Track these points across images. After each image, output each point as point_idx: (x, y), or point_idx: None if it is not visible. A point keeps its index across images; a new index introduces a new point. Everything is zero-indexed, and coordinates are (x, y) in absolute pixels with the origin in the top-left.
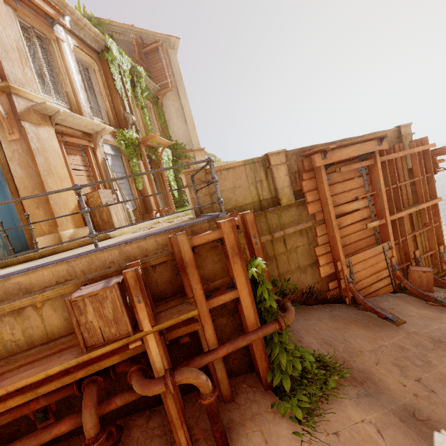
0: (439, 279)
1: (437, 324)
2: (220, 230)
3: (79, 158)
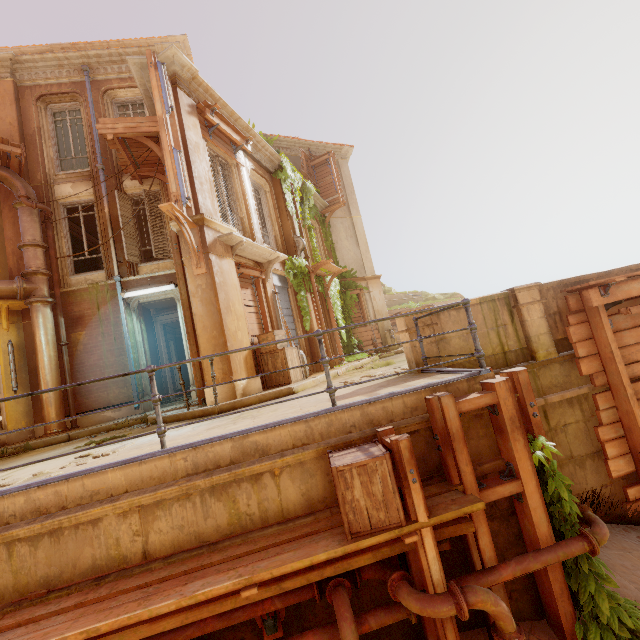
0: None
1: None
2: (493, 393)
3: (250, 292)
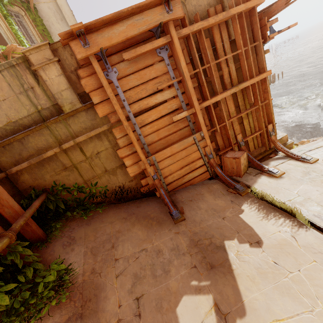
0: (256, 160)
1: (214, 218)
2: None
3: None
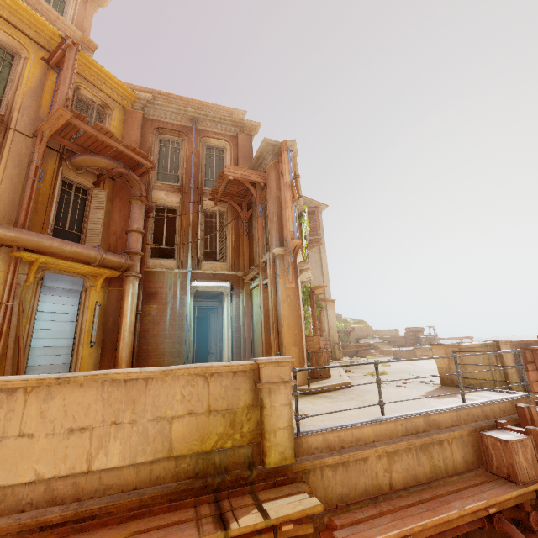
0: None
1: None
2: None
3: None
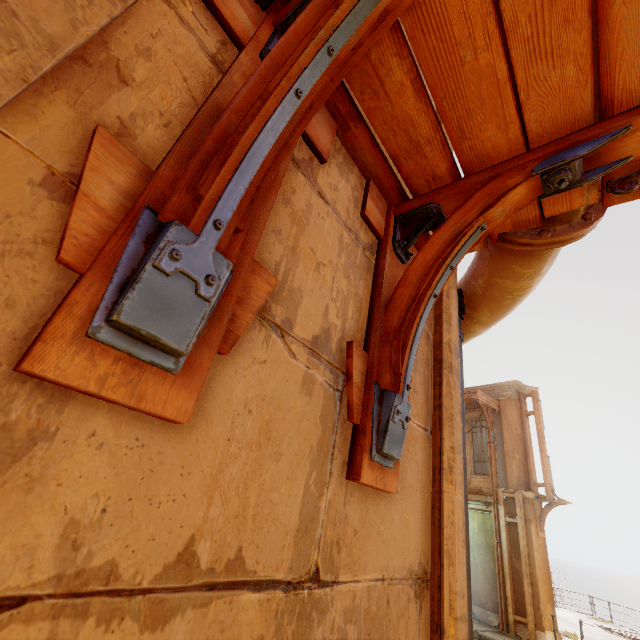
0: None
1: None
2: None
3: None
